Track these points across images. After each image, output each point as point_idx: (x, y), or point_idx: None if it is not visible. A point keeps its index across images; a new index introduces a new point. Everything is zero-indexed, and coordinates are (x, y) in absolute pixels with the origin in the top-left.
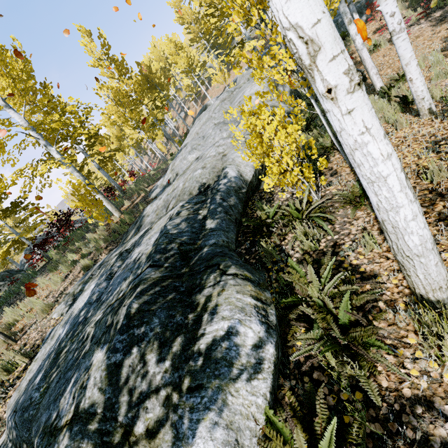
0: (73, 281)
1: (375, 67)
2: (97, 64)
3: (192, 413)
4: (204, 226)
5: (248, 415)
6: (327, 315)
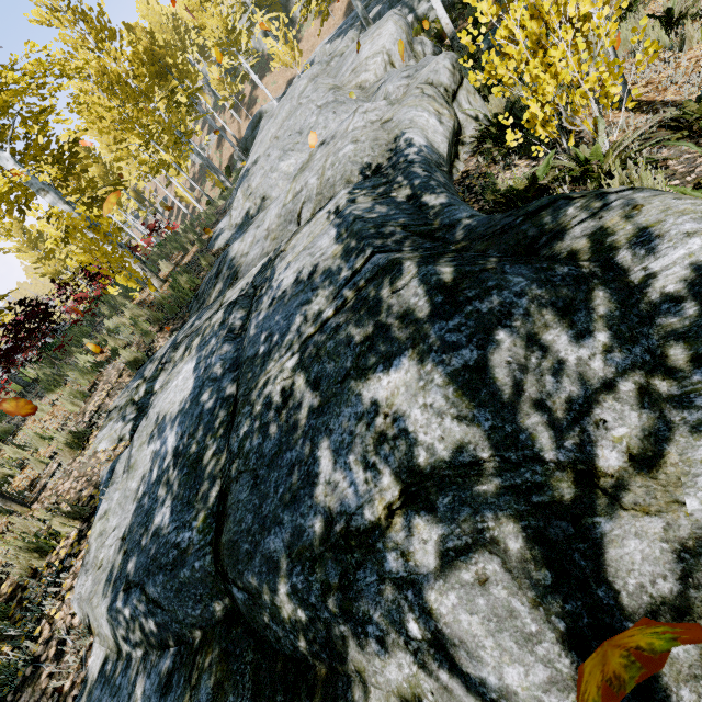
0: (113, 390)
1: None
2: (50, 15)
3: None
4: (422, 205)
5: None
6: None
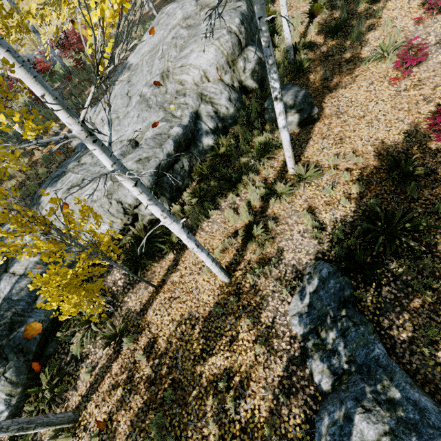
0: None
1: (290, 151)
2: None
3: None
4: (37, 299)
5: None
6: (41, 403)
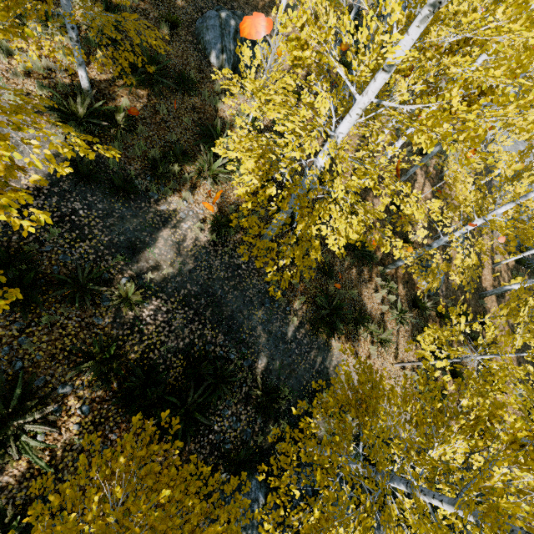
0: None
1: None
2: None
3: None
4: None
5: None
6: None
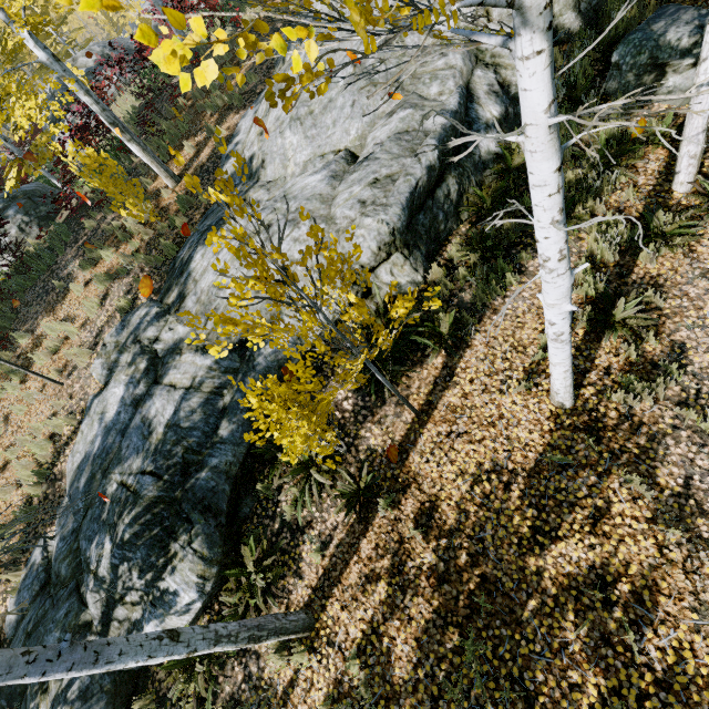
0: (111, 320)
1: (701, 142)
2: None
3: (150, 614)
4: (218, 427)
5: (176, 626)
6: (248, 593)
